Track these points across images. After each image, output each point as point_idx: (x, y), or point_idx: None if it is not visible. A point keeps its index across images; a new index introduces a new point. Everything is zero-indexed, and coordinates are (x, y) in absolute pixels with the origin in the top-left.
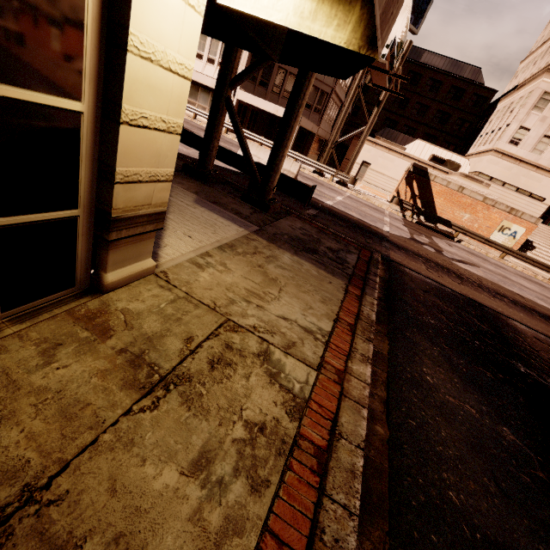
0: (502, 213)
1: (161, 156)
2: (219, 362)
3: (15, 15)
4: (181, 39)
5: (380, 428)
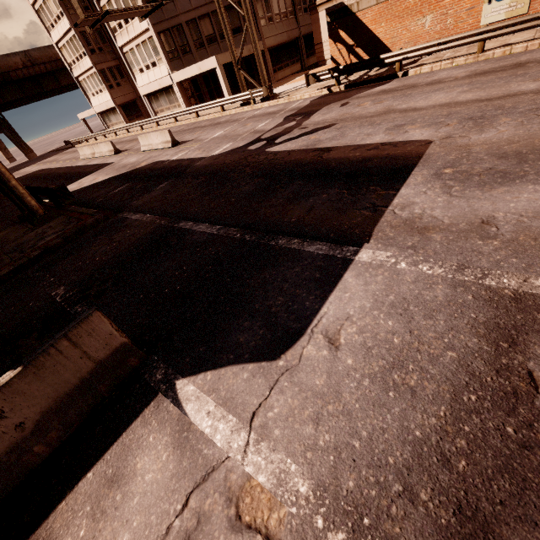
0: None
1: None
2: None
3: None
4: None
5: None
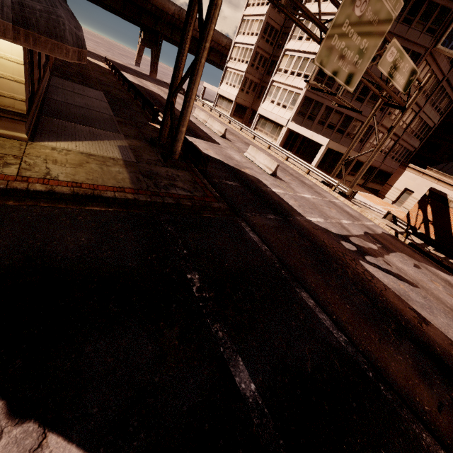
0: None
1: (15, 90)
2: None
3: None
4: (13, 51)
5: (12, 202)
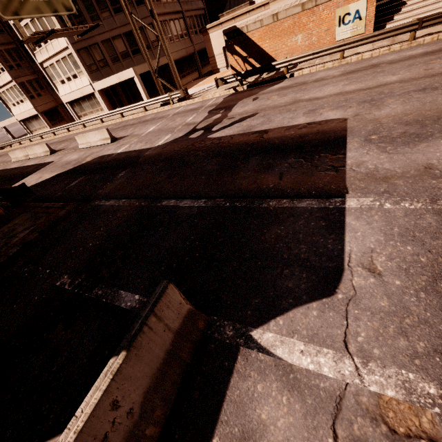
0: (329, 5)
1: None
2: None
3: None
4: None
5: None
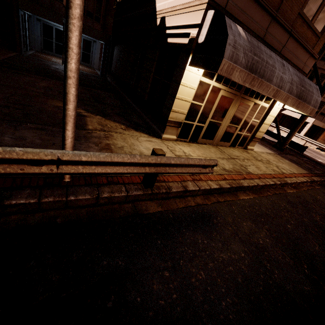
0: None
1: (265, 128)
2: (267, 163)
3: (259, 113)
4: (275, 112)
5: (304, 188)
